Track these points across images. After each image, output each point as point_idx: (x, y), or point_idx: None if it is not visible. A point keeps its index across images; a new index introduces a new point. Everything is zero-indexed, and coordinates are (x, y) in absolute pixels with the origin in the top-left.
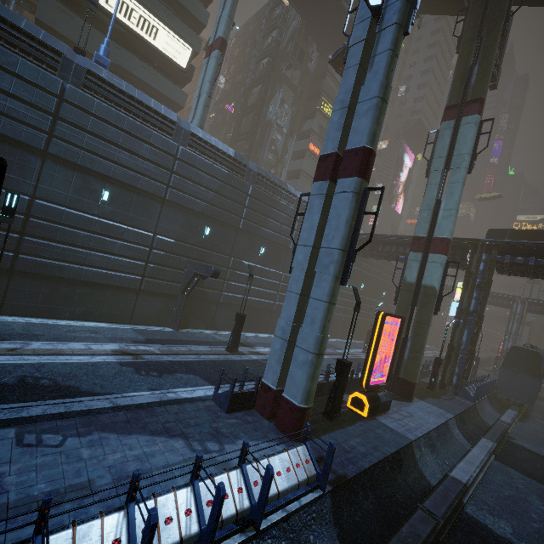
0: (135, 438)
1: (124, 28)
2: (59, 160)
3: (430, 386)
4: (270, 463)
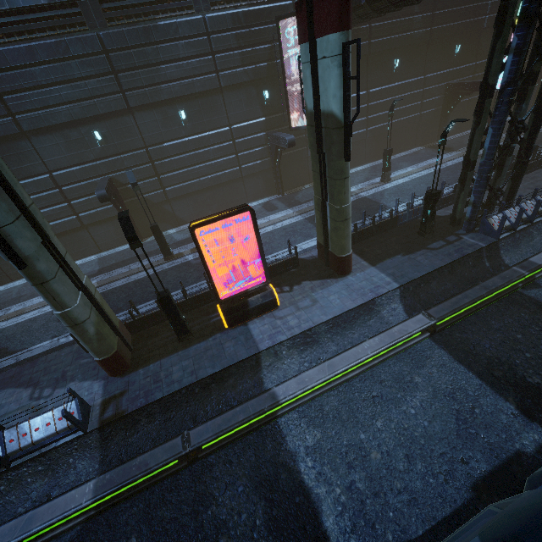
0: (5, 392)
1: None
2: None
3: (421, 231)
4: (31, 423)
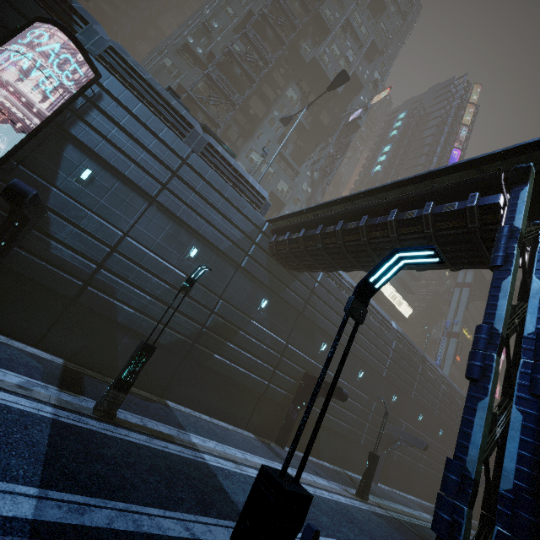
0: None
1: (391, 304)
2: (434, 418)
3: None
4: None
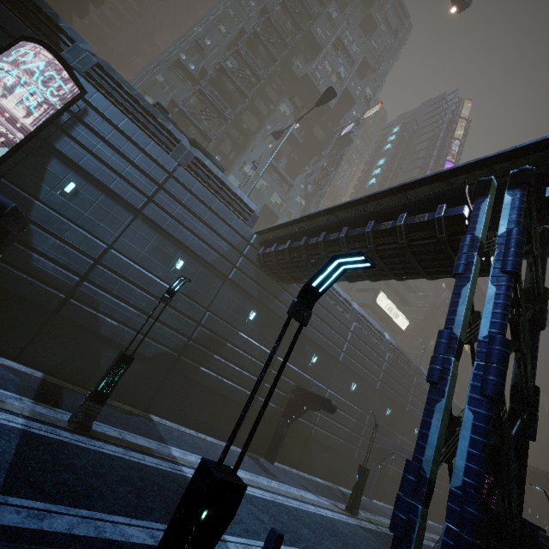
0: None
1: (387, 317)
2: None
3: None
4: None
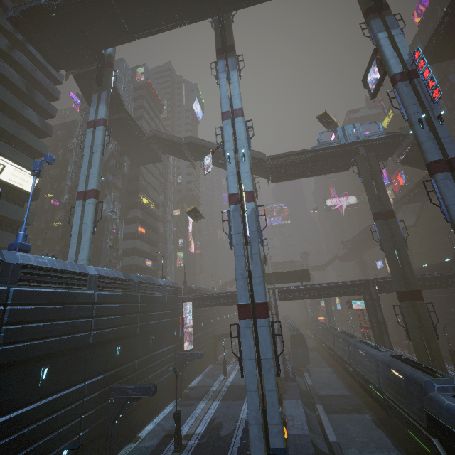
0: None
1: None
2: (2, 365)
3: None
4: None
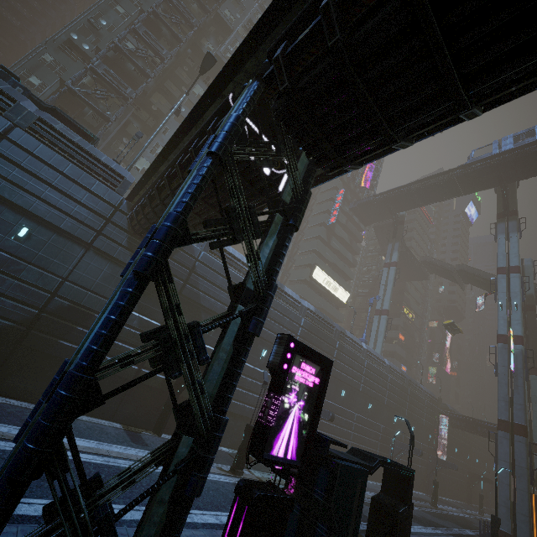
0: None
1: (326, 291)
2: (361, 392)
3: None
4: None
